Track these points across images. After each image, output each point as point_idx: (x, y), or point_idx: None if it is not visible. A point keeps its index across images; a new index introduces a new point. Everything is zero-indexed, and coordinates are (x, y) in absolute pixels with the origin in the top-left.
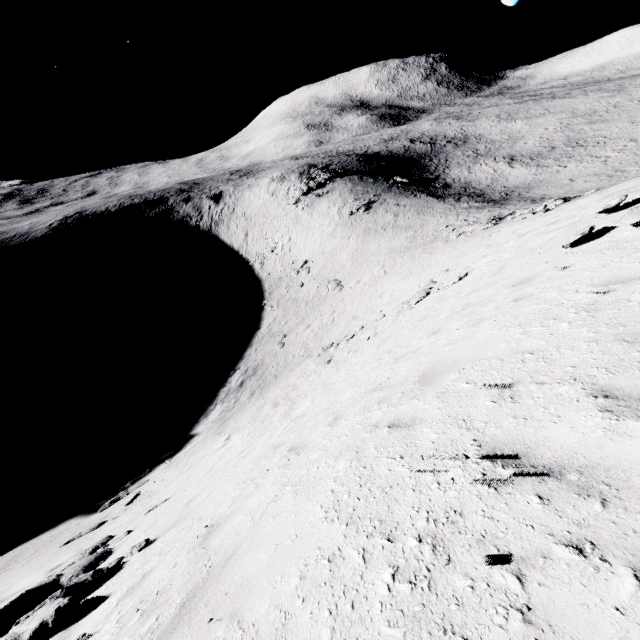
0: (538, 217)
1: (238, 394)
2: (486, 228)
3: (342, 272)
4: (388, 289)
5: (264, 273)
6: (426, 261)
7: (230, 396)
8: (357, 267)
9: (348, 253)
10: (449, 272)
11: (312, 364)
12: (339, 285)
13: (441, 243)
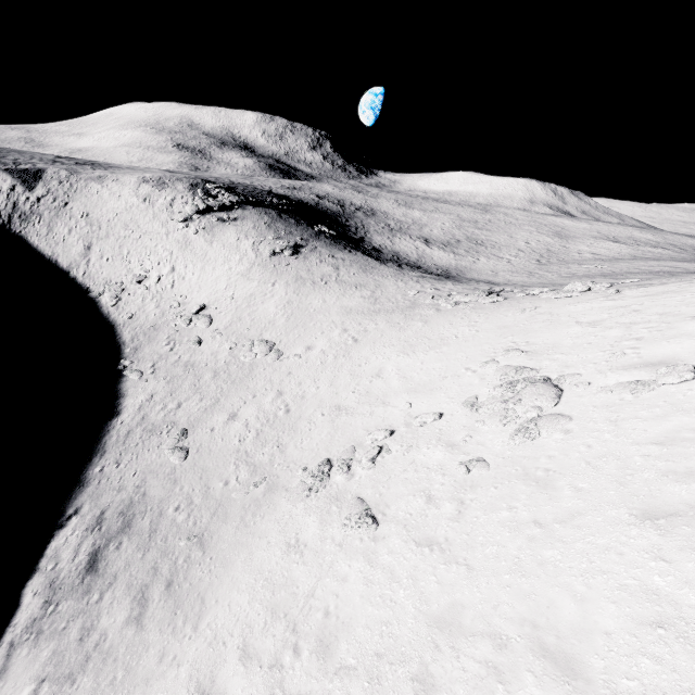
0: (617, 297)
1: (89, 601)
2: (495, 301)
3: (273, 330)
4: (386, 366)
5: (121, 314)
6: (428, 331)
7: (61, 609)
8: (298, 326)
9: (276, 304)
10: (543, 354)
11: (305, 514)
12: (275, 349)
13: (431, 311)
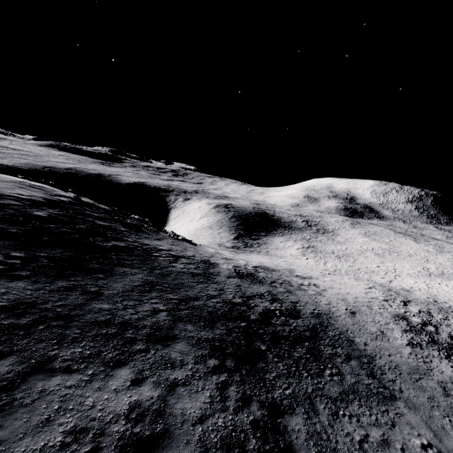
0: None
1: None
2: None
3: None
4: None
5: None
6: None
7: None
8: None
9: None
10: None
11: None
12: None
13: None
